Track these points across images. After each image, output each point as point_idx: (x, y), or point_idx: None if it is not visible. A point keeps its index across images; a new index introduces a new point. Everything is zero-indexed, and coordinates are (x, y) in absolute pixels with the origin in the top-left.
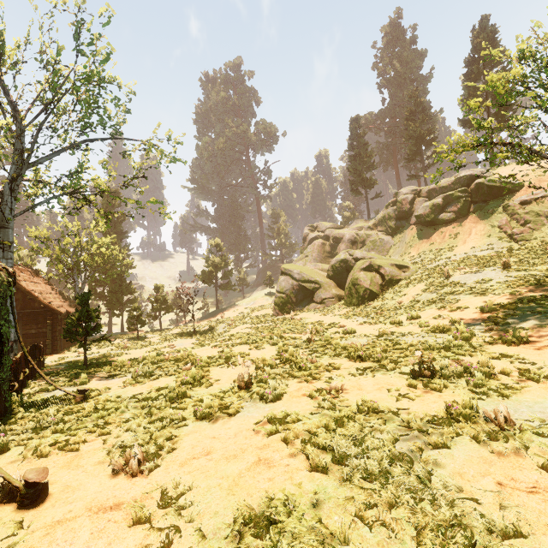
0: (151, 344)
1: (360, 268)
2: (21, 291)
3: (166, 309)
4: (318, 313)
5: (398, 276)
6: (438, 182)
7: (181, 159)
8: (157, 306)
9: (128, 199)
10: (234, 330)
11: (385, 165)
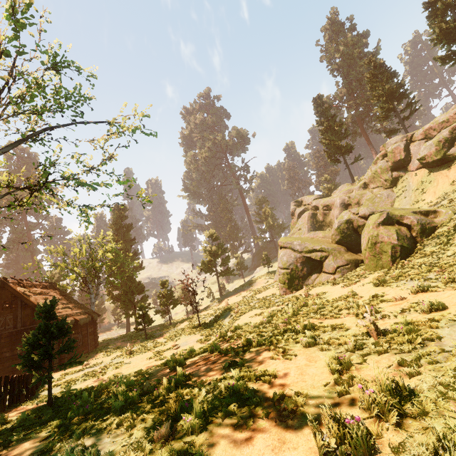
0: (155, 346)
1: (377, 222)
2: (30, 306)
3: (173, 303)
4: (336, 285)
5: (431, 224)
6: (433, 121)
7: (151, 133)
8: (163, 302)
9: (96, 183)
10: (241, 320)
11: (353, 136)
